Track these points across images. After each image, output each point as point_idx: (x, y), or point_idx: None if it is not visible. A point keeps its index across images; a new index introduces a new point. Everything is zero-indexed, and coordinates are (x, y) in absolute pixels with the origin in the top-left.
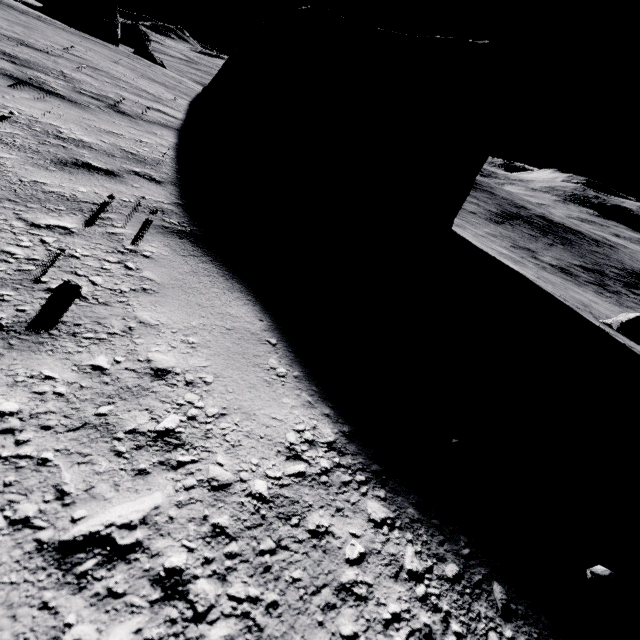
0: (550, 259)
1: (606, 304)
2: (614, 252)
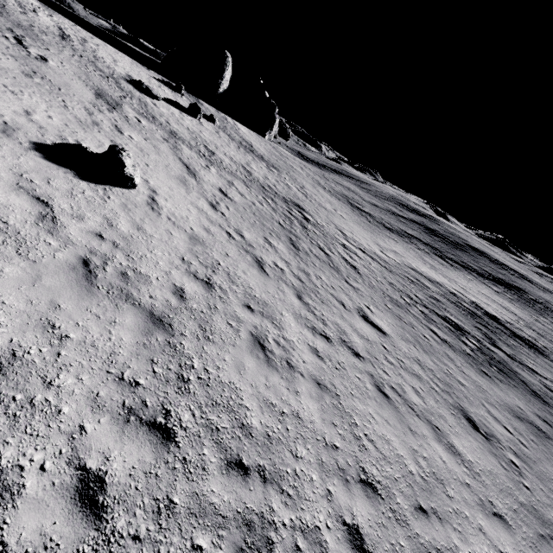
0: (369, 211)
1: (337, 203)
2: (537, 288)
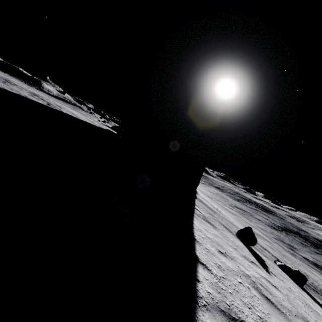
0: (308, 256)
1: None
2: None
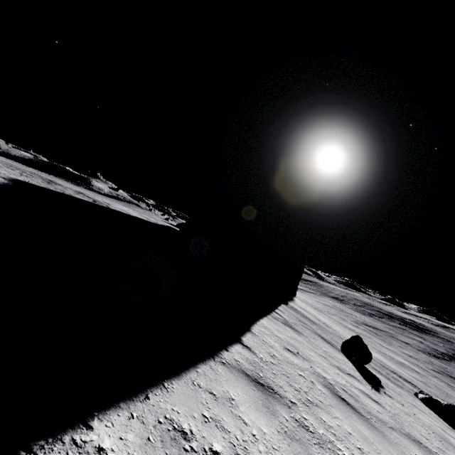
0: None
1: None
2: None
